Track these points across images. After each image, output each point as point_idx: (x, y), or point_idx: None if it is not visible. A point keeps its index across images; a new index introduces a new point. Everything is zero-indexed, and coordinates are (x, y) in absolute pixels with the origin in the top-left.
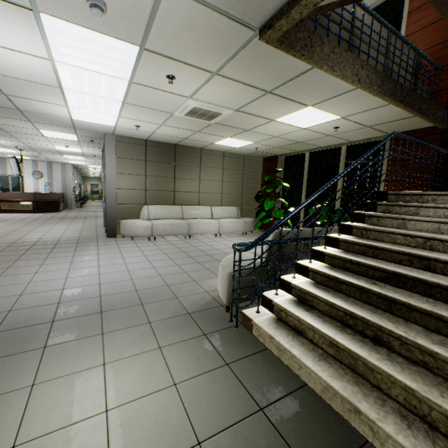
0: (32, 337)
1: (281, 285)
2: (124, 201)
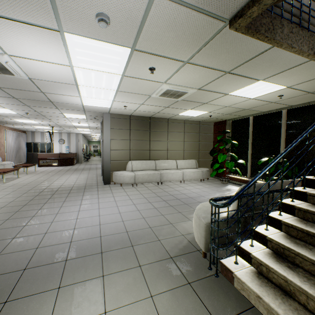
0: (50, 275)
1: (253, 236)
2: (116, 158)
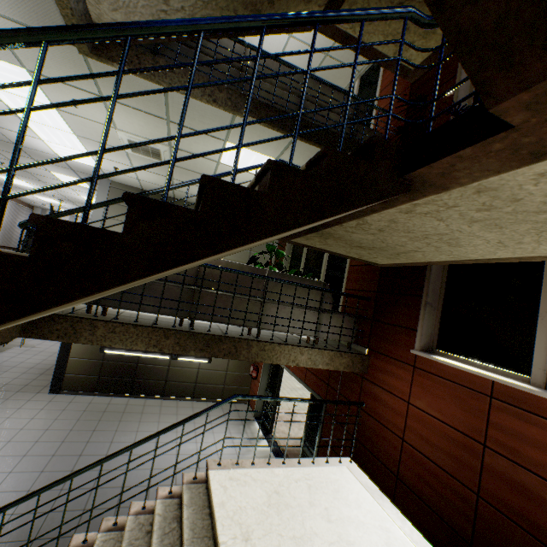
0: None
1: None
2: None
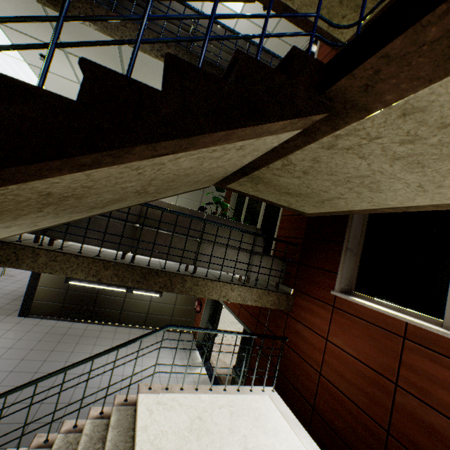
0: None
1: None
2: None
